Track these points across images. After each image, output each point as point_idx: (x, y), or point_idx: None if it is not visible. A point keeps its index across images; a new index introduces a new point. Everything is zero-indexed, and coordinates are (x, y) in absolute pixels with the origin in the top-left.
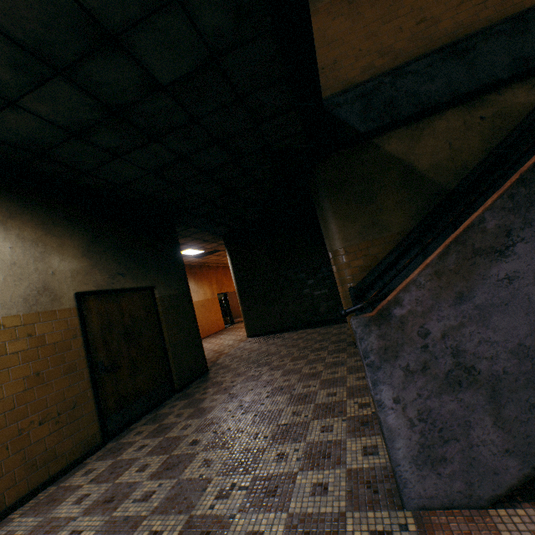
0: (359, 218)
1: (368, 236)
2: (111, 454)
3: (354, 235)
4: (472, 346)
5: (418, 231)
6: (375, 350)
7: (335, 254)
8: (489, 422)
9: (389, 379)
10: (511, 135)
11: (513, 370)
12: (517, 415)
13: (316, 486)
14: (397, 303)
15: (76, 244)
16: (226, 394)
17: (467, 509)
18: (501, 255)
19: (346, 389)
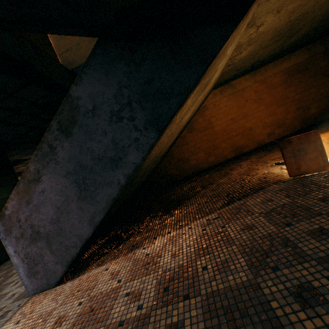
0: None
1: None
2: None
3: None
4: (37, 222)
5: None
6: (3, 231)
7: None
8: (49, 253)
9: (11, 243)
10: None
11: (52, 229)
12: (57, 247)
13: (12, 295)
14: (6, 209)
15: None
16: None
17: (50, 289)
18: (38, 181)
19: None
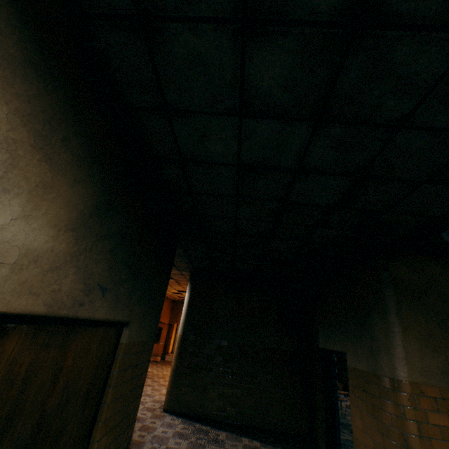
0: (443, 349)
1: None
2: None
3: (435, 370)
4: None
5: None
6: None
7: (403, 387)
8: None
9: None
10: None
11: None
12: None
13: None
14: None
15: (73, 200)
16: None
17: None
18: None
19: None
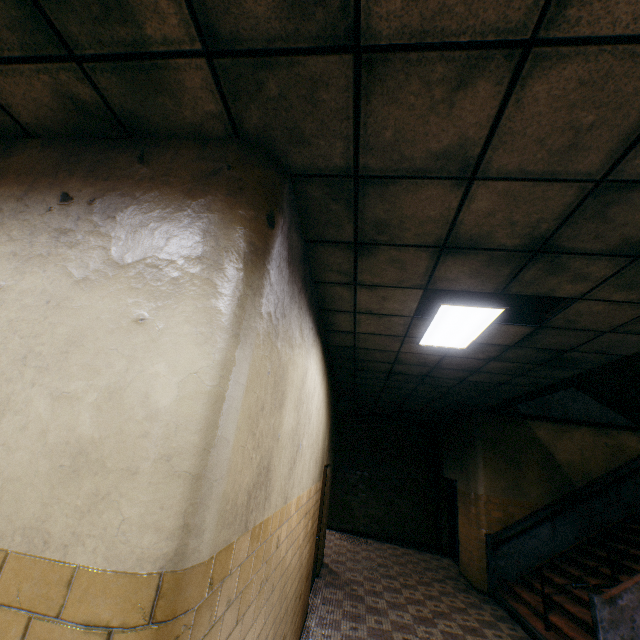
0: (506, 476)
1: (509, 494)
2: (327, 625)
3: (499, 488)
4: None
5: (551, 510)
6: (606, 619)
7: (479, 497)
8: None
9: (612, 639)
10: (625, 467)
11: None
12: None
13: None
14: (619, 597)
15: (329, 424)
16: (383, 599)
17: None
18: None
19: (507, 634)
